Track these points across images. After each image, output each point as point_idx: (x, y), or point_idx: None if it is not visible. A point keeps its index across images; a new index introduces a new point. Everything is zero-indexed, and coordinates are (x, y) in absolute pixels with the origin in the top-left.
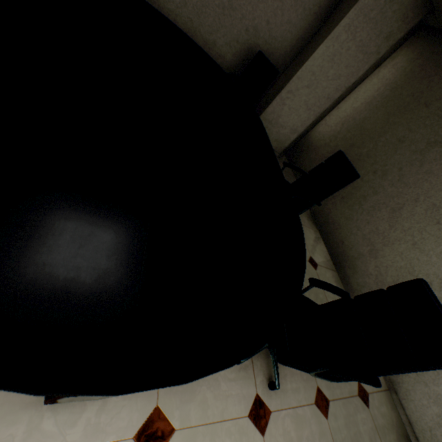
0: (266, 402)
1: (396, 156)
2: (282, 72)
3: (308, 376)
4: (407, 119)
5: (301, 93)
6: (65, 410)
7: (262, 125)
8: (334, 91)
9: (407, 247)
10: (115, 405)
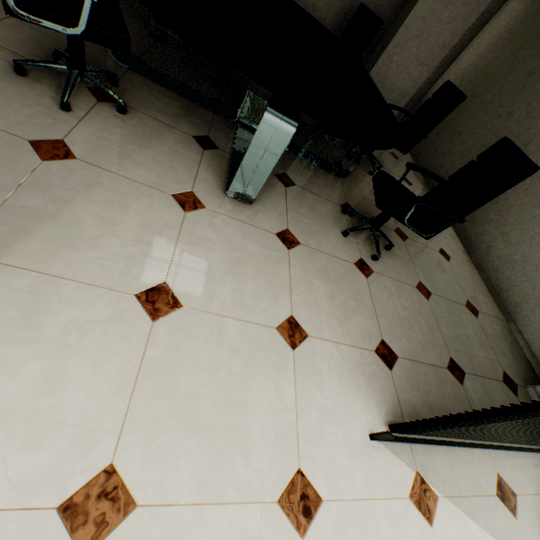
0: (369, 266)
1: (523, 92)
2: (387, 27)
3: (410, 272)
4: (538, 49)
5: (410, 46)
6: (236, 207)
7: (365, 69)
8: (450, 37)
9: (533, 182)
10: (262, 217)
